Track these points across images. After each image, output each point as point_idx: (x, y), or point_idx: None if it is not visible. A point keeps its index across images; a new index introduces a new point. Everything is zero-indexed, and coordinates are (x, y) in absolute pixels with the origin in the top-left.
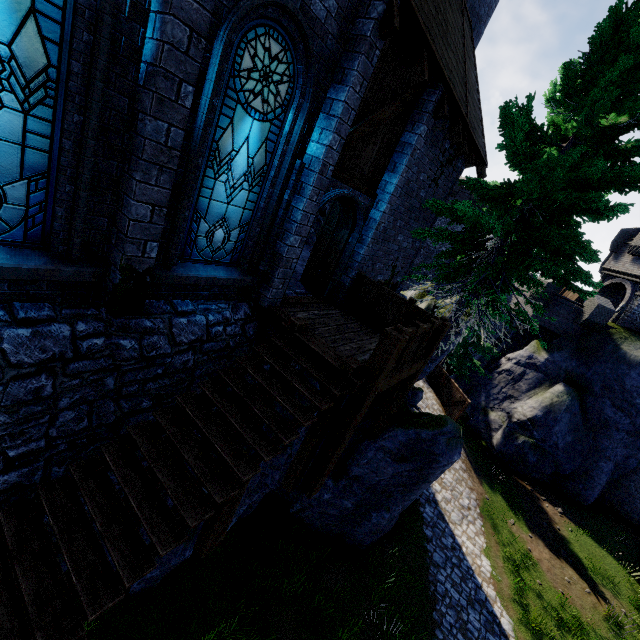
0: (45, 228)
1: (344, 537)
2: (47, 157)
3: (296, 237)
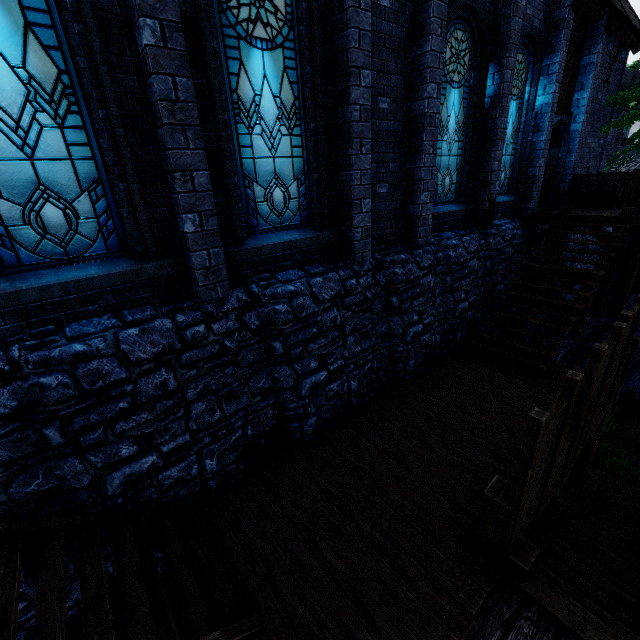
0: (458, 192)
1: (632, 394)
2: (461, 158)
3: (542, 160)
